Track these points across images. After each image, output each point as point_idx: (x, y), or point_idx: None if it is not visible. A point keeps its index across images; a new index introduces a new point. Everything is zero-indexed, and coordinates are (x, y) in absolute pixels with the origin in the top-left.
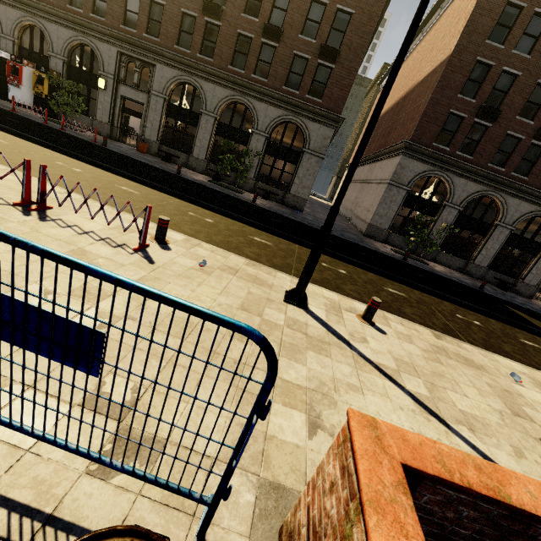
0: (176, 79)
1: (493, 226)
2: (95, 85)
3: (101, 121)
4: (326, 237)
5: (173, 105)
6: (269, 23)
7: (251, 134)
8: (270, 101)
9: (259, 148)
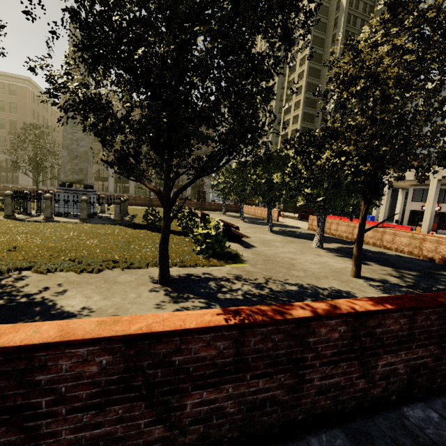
0: None
1: (108, 178)
2: None
3: None
4: None
5: None
6: None
7: None
8: None
9: None
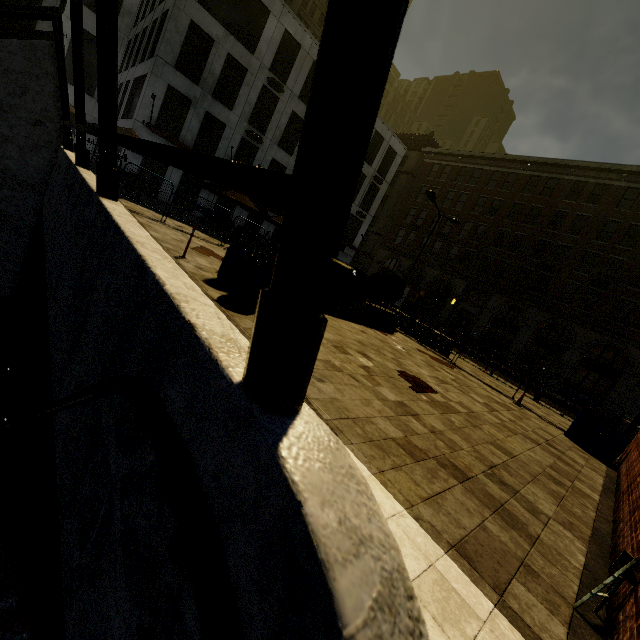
0: (506, 303)
1: None
2: (444, 300)
3: (440, 320)
4: (639, 419)
5: (498, 318)
6: (597, 277)
7: (566, 348)
8: (590, 327)
9: (572, 360)
